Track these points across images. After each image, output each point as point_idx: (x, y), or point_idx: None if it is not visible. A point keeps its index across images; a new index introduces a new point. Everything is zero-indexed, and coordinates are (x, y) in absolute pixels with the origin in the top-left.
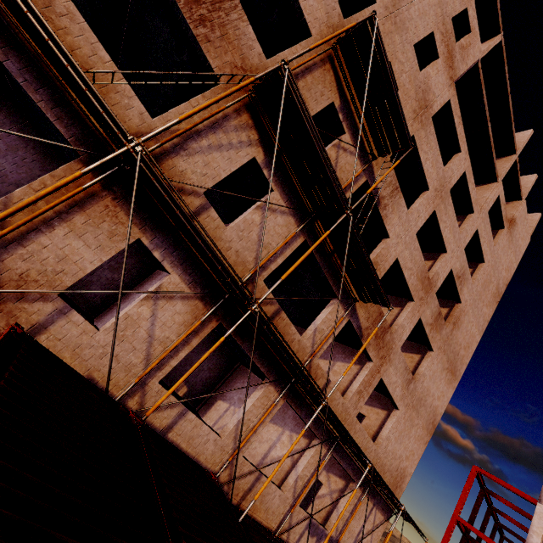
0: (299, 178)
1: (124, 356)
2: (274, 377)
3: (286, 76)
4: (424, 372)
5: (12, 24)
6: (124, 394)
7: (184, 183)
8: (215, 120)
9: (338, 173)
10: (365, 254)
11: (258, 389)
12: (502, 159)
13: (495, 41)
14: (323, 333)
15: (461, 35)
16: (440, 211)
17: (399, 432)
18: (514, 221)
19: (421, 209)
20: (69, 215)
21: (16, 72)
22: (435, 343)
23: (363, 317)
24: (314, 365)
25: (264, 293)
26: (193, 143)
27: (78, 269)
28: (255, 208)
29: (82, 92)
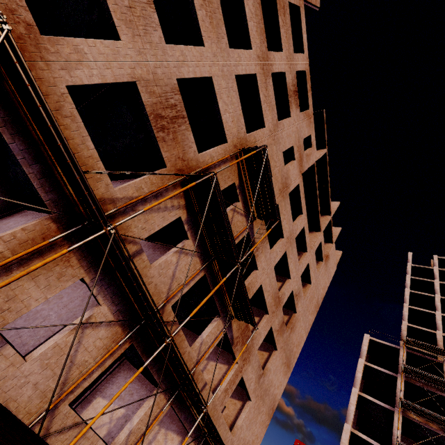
0: (208, 233)
1: (43, 383)
2: (165, 386)
3: (214, 182)
4: (270, 367)
5: (25, 118)
6: (36, 422)
7: (128, 236)
8: (159, 191)
9: (232, 227)
10: (245, 291)
11: (150, 397)
12: (324, 217)
13: (323, 153)
14: (207, 344)
15: (307, 146)
16: (289, 251)
17: (249, 420)
18: (328, 257)
19: (278, 250)
20: (28, 261)
21: (18, 151)
22: (279, 344)
23: (235, 329)
24: (197, 371)
25: (170, 316)
26: (140, 206)
27: (23, 306)
28: (175, 252)
29: (74, 180)
